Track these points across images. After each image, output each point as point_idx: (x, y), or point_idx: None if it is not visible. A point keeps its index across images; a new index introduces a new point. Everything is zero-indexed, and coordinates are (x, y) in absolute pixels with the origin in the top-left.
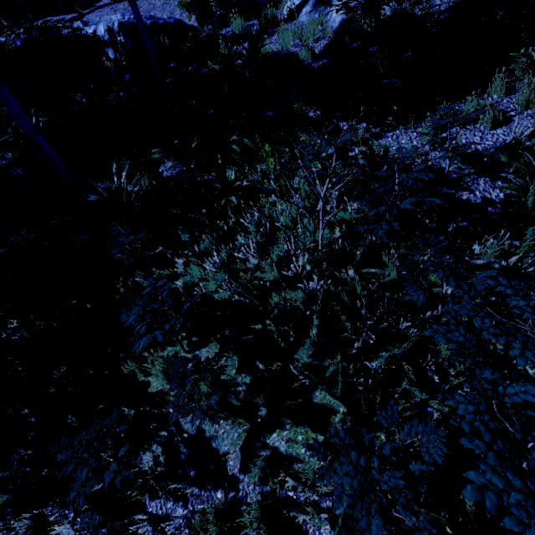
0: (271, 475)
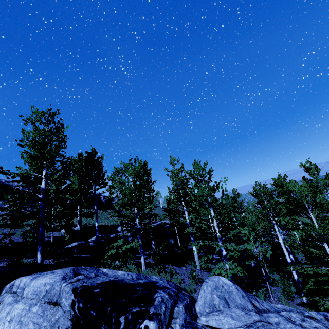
0: None
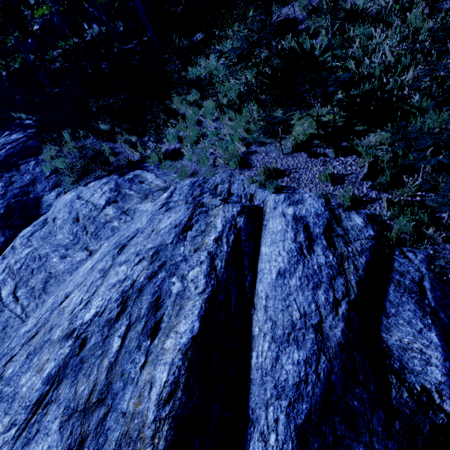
0: (197, 113)
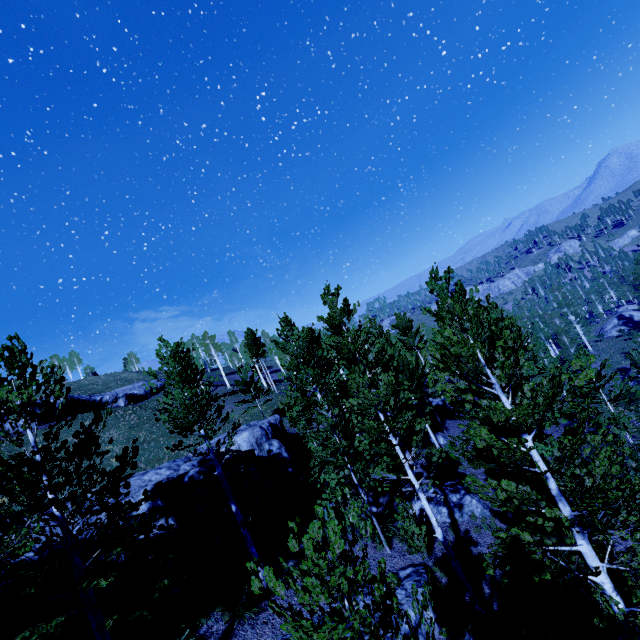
0: None
